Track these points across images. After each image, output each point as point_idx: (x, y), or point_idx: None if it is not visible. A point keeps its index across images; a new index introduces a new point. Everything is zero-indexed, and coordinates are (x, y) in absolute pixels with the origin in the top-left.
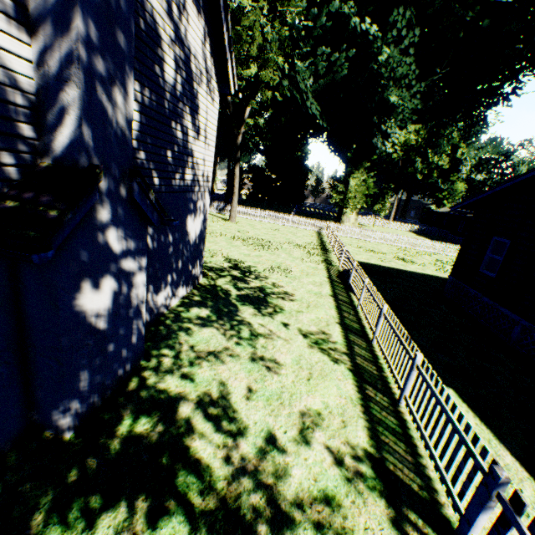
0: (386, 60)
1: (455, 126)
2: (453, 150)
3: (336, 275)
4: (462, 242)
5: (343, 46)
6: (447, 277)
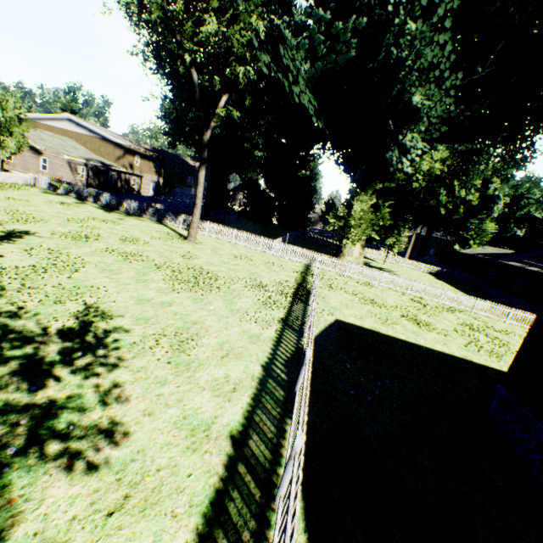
0: (410, 44)
1: (491, 154)
2: (484, 185)
3: (286, 357)
4: (533, 326)
5: (352, 18)
6: (485, 364)
